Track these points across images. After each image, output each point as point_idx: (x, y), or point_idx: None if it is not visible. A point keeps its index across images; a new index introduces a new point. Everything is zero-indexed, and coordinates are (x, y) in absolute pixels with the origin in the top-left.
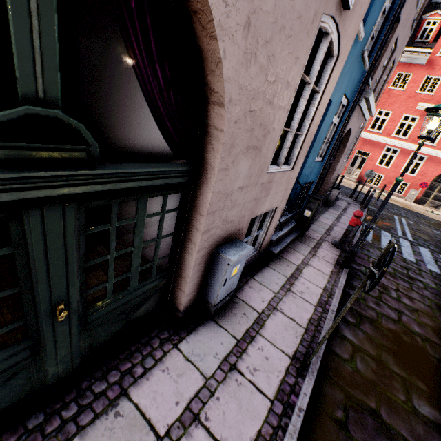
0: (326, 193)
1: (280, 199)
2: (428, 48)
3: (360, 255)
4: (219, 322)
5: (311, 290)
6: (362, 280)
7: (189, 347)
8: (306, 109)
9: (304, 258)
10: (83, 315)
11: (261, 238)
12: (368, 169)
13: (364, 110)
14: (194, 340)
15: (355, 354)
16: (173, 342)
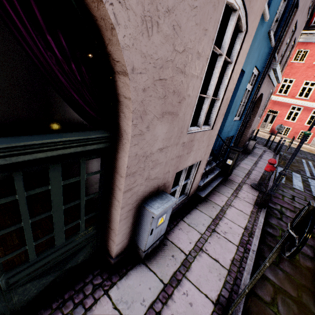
0: (245, 143)
1: (203, 153)
2: None
3: (275, 195)
4: (149, 265)
5: (233, 230)
6: (278, 218)
7: (118, 293)
8: (222, 78)
9: (228, 200)
10: (2, 279)
11: (189, 185)
12: (278, 123)
13: (272, 78)
14: (124, 286)
15: (277, 296)
16: (105, 288)
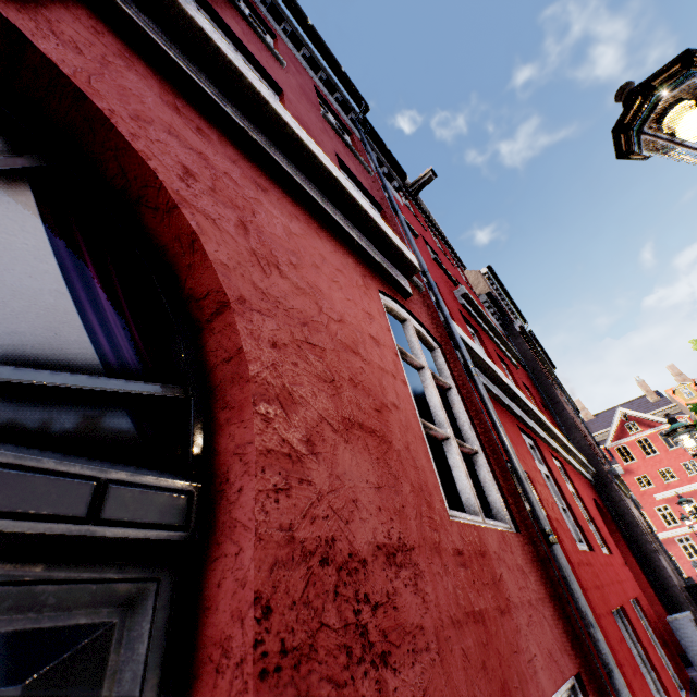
0: None
1: None
2: (614, 464)
3: None
4: None
5: None
6: None
7: None
8: None
9: None
10: None
11: None
12: (688, 568)
13: None
14: None
15: None
16: None
